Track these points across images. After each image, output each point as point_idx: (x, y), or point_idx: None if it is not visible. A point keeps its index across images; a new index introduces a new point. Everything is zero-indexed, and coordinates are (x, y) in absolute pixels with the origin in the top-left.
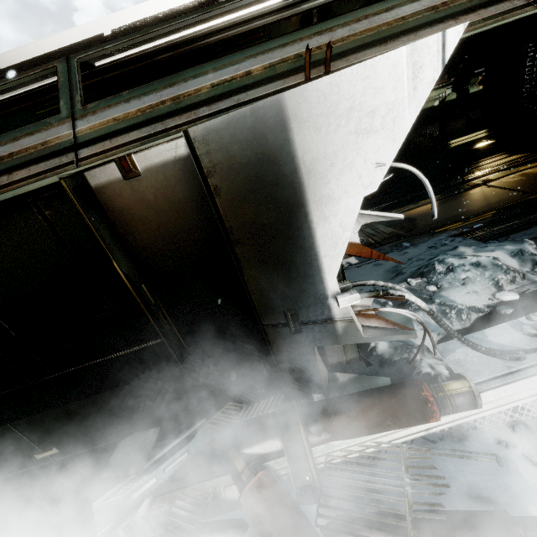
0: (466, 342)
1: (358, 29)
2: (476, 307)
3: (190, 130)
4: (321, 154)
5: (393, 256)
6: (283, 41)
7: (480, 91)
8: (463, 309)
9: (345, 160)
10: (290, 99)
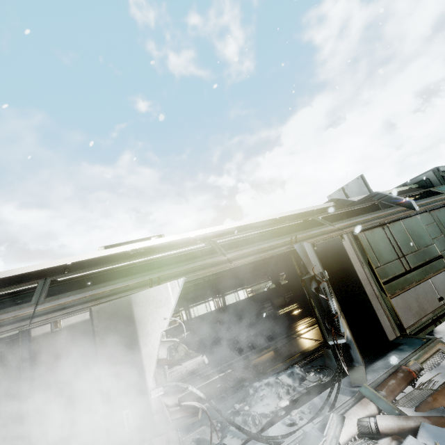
0: (238, 427)
1: (174, 271)
2: (264, 413)
3: (92, 308)
4: (144, 315)
5: (238, 394)
6: (145, 274)
7: (287, 283)
8: (255, 414)
9: (153, 317)
10: (133, 297)
